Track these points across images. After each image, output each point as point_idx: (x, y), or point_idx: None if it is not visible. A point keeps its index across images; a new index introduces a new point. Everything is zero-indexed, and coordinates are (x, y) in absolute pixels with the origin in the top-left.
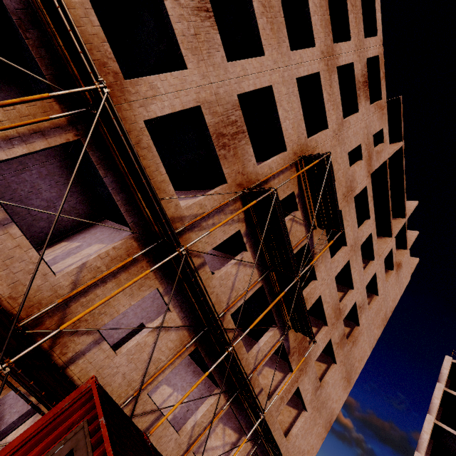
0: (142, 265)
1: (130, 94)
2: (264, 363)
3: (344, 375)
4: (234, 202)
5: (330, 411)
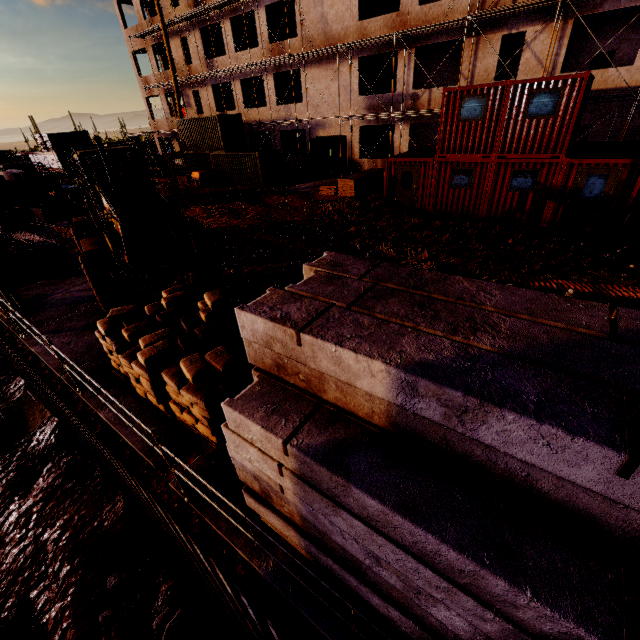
0: (482, 41)
1: (405, 11)
2: None
3: None
4: None
5: None
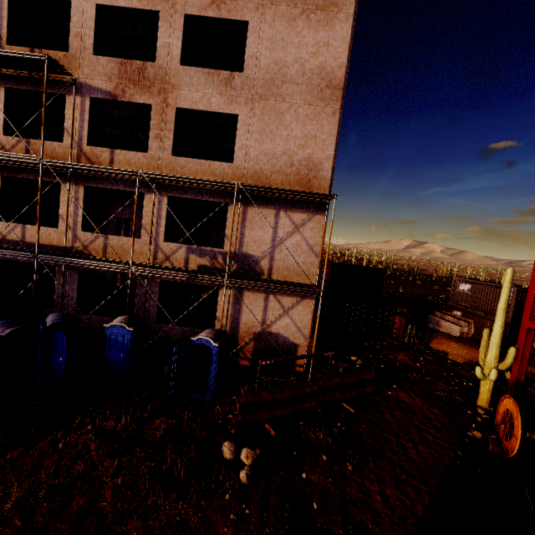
0: None
1: None
2: (87, 132)
3: (296, 13)
4: None
5: (309, 77)
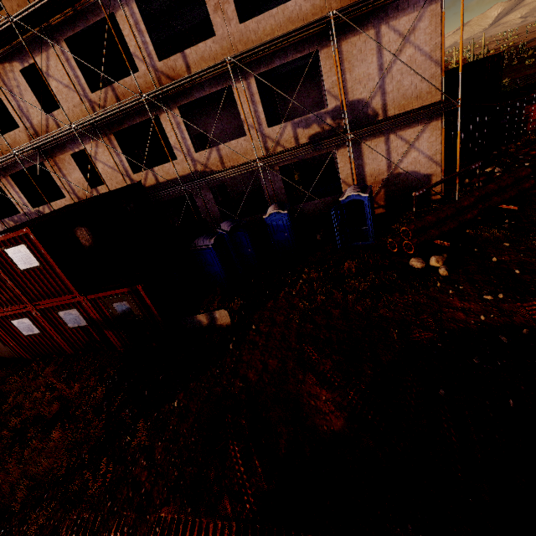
0: (58, 161)
1: None
2: (152, 46)
3: None
4: (1, 75)
5: None
